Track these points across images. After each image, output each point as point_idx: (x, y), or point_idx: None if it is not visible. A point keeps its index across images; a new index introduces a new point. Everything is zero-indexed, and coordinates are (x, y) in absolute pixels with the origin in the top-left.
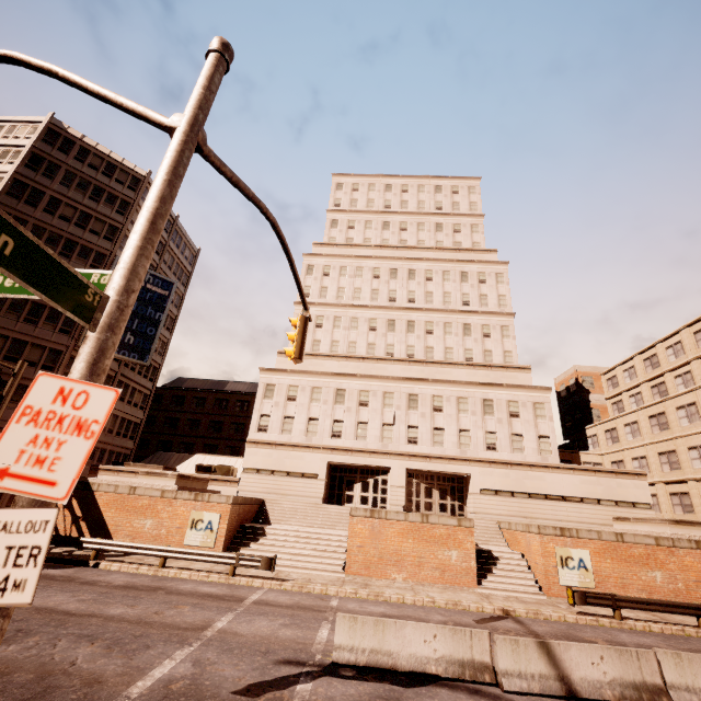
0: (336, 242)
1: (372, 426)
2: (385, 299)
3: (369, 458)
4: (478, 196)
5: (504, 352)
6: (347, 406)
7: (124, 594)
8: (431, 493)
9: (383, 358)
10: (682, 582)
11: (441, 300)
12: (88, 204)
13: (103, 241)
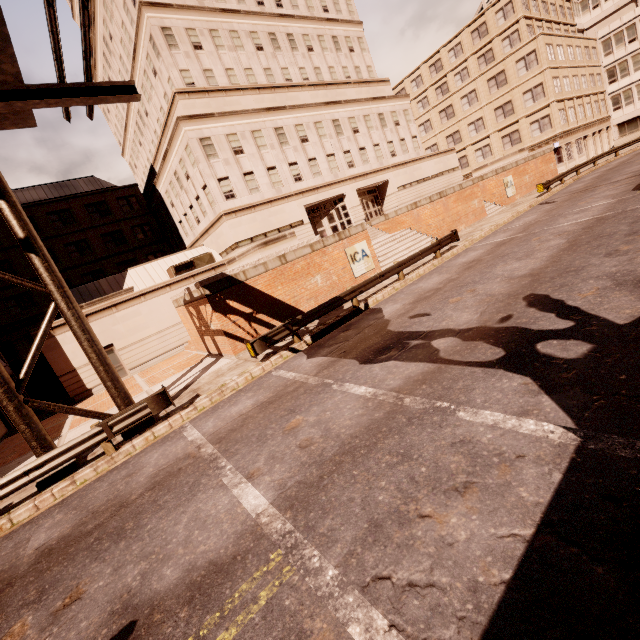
0: None
1: (321, 161)
2: (252, 1)
3: (331, 191)
4: None
5: (367, 67)
6: (293, 146)
7: (495, 260)
8: (368, 205)
9: (292, 85)
10: (532, 177)
11: (305, 4)
12: None
13: None
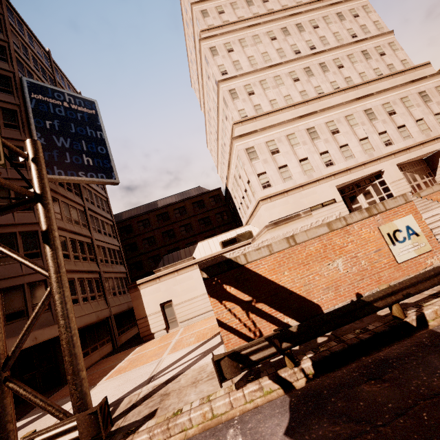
0: (220, 24)
1: (352, 145)
2: (291, 54)
3: (365, 169)
4: None
5: (401, 61)
6: (324, 139)
7: None
8: (414, 177)
9: (323, 95)
10: None
11: (335, 40)
12: None
13: None
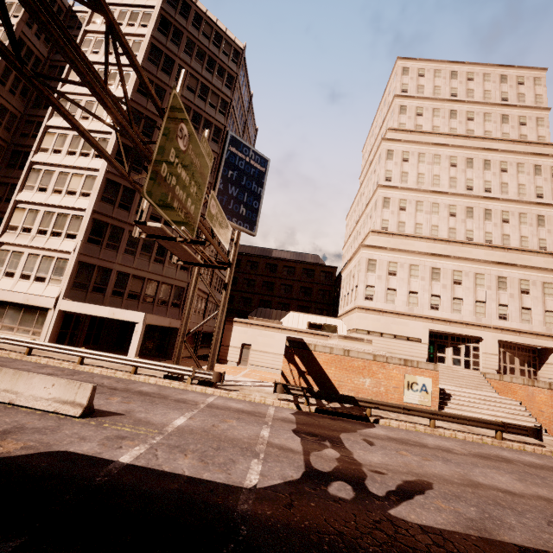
0: (410, 129)
1: (466, 302)
2: (462, 187)
3: (465, 329)
4: (543, 88)
5: None
6: (443, 284)
7: (512, 469)
8: (513, 360)
9: (468, 243)
10: None
11: (516, 192)
12: (205, 75)
13: (218, 115)
